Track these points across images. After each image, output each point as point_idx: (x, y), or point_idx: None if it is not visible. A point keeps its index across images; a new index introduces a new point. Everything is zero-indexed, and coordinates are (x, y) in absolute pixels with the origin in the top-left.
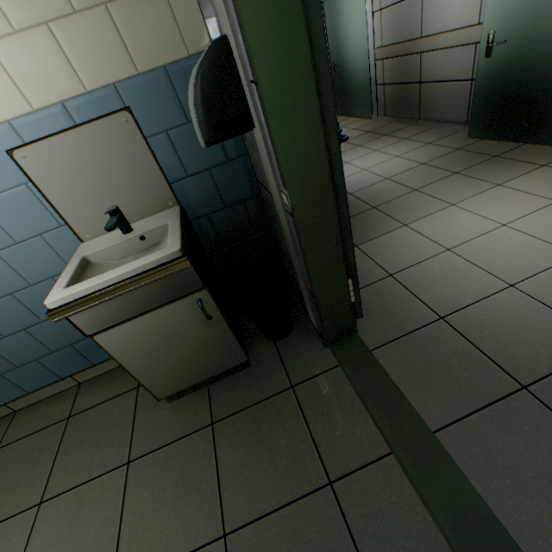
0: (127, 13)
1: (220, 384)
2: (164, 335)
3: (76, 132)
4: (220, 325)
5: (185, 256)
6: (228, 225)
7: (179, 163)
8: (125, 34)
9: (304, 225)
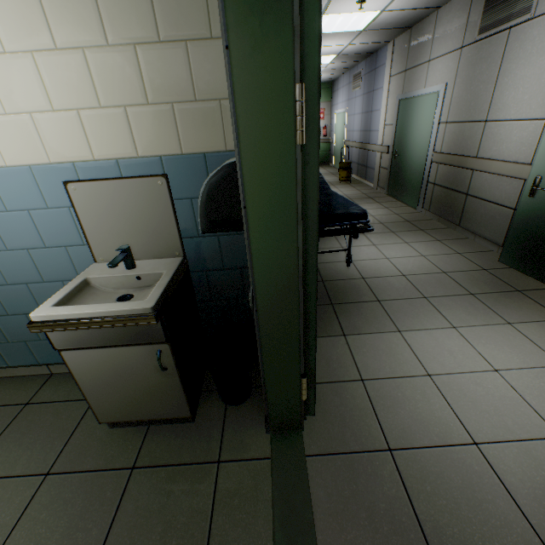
0: (186, 112)
1: (160, 428)
2: (121, 369)
3: (119, 182)
4: (173, 377)
5: (154, 315)
6: (223, 284)
7: (195, 224)
8: (180, 126)
9: (266, 321)
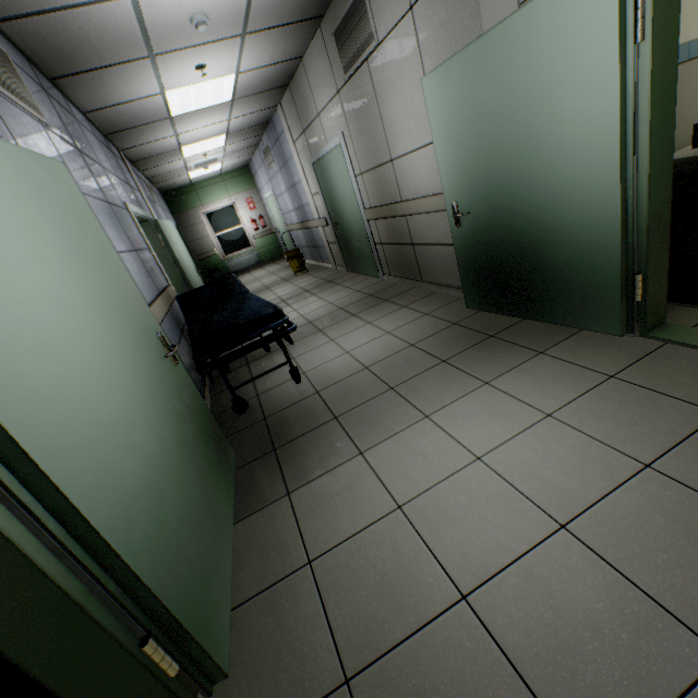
0: None
1: None
2: None
3: None
4: None
5: None
6: None
7: None
8: None
9: None
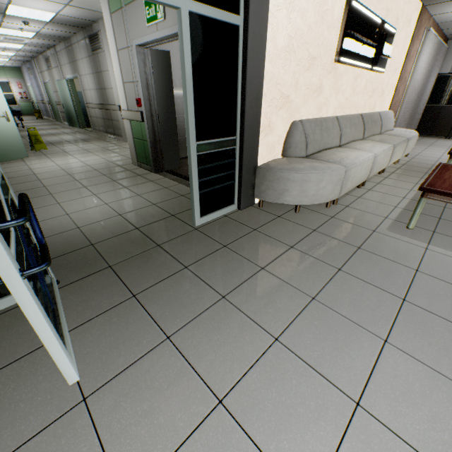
0: None
1: None
2: None
3: None
4: None
5: None
6: None
7: None
8: None
9: None
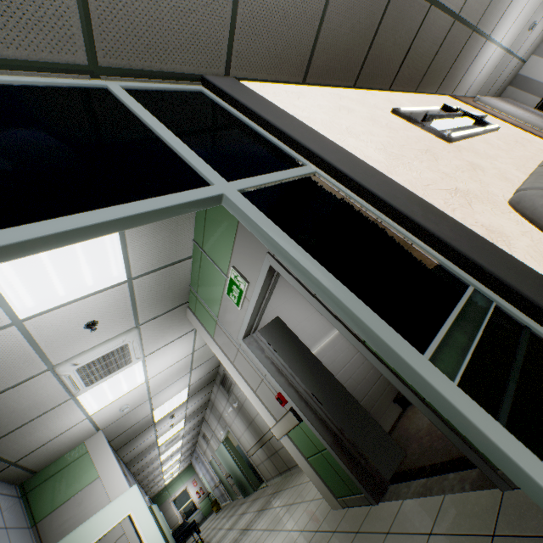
0: None
1: None
2: None
3: None
4: None
5: None
6: None
7: None
8: None
9: None
